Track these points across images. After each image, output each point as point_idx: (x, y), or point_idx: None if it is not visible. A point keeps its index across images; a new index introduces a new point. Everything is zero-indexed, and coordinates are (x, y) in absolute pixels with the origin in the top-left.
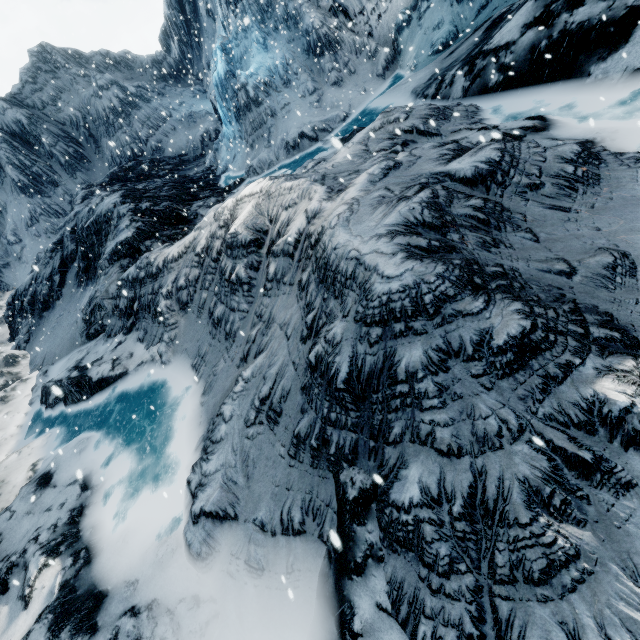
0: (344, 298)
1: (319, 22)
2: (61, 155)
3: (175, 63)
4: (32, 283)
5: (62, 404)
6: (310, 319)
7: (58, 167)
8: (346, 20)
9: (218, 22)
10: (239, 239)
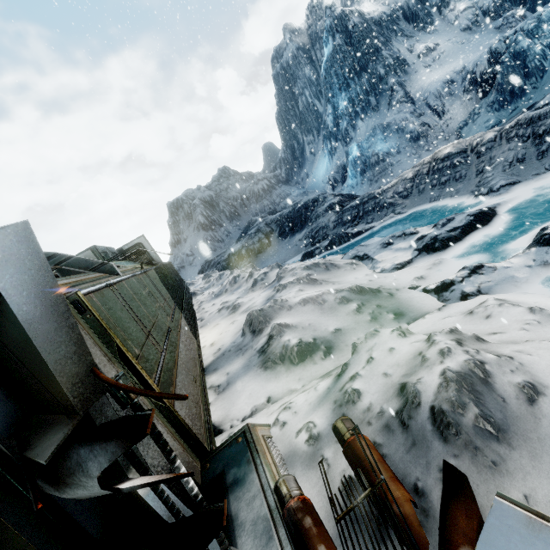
0: (548, 117)
1: (418, 128)
2: (227, 212)
3: (286, 176)
4: (243, 247)
5: (325, 252)
6: (527, 135)
7: (224, 218)
8: (429, 128)
9: (320, 154)
10: (453, 152)
